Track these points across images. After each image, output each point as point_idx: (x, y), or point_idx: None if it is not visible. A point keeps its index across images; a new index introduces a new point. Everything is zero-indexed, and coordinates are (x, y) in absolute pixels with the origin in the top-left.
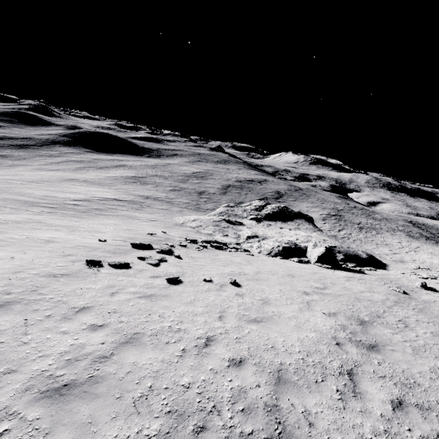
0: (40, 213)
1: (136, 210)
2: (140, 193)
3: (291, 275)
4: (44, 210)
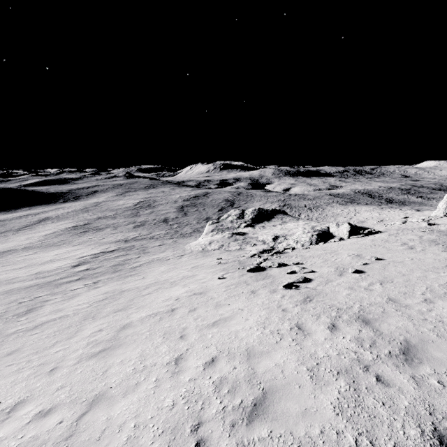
0: (92, 287)
1: (147, 254)
2: (111, 239)
3: (372, 245)
4: (85, 283)
